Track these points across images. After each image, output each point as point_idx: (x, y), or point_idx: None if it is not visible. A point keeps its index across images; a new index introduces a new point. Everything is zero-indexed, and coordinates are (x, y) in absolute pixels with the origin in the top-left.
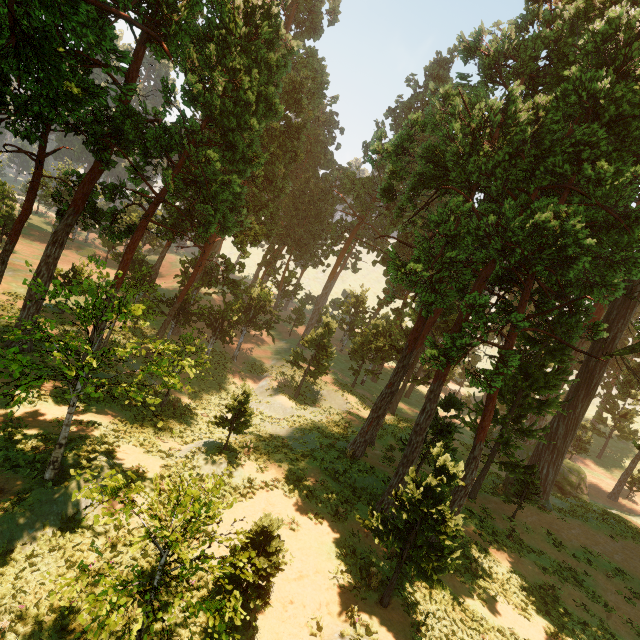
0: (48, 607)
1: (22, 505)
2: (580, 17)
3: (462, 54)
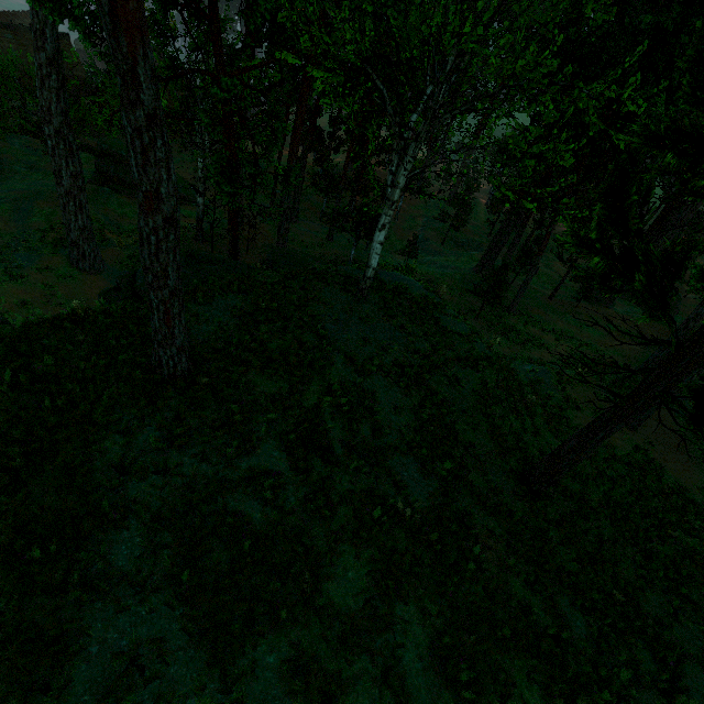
0: None
1: None
2: None
3: None
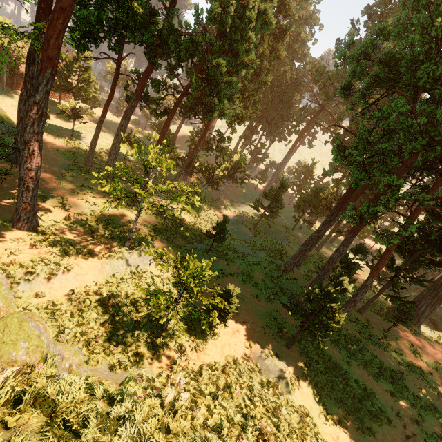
0: (130, 300)
1: (117, 255)
2: None
3: None
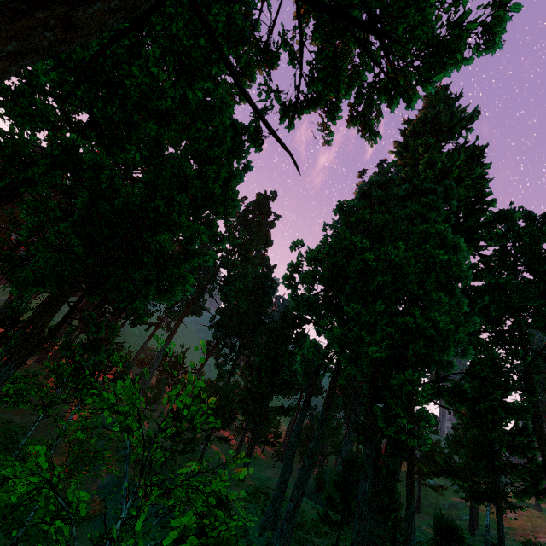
0: None
1: None
2: (405, 218)
3: (338, 211)
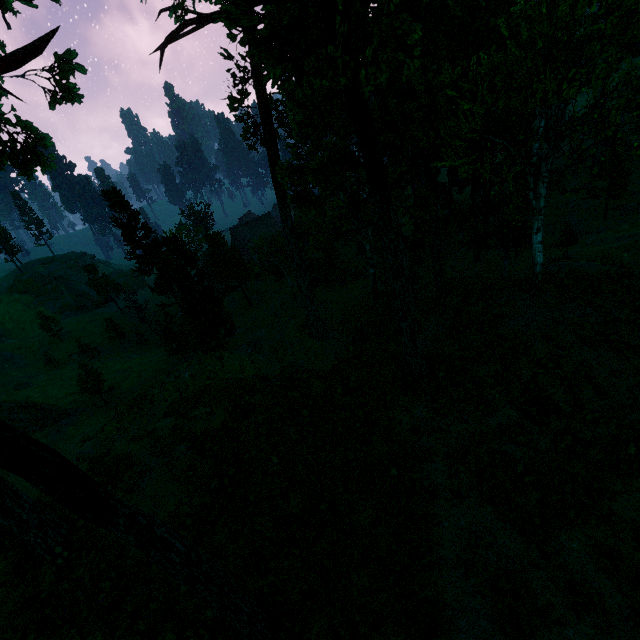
0: None
1: None
2: None
3: None
